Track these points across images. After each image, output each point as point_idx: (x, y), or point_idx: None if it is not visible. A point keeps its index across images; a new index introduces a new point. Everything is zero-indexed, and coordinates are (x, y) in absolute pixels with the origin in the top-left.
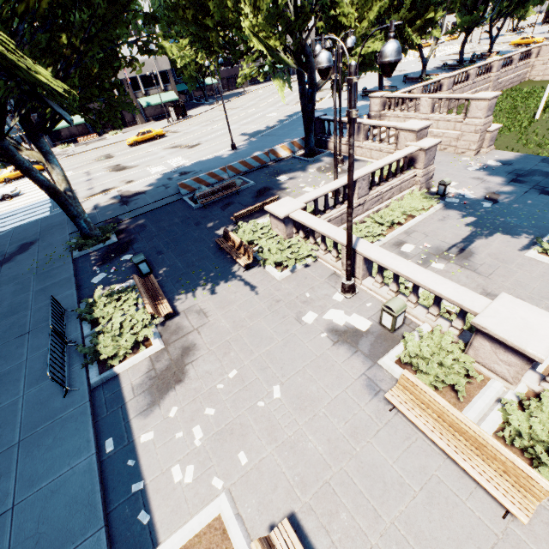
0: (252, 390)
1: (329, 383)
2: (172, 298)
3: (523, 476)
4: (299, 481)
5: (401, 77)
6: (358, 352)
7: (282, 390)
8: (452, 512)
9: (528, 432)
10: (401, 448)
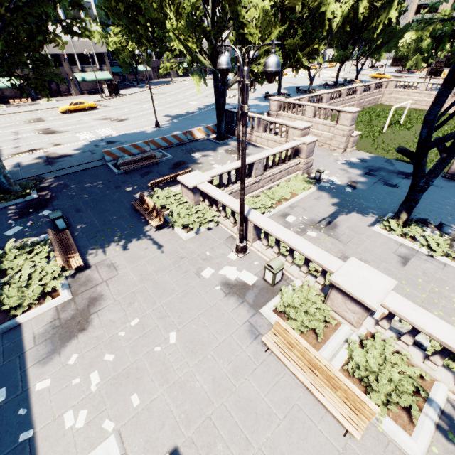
0: (151, 337)
1: (219, 329)
2: (86, 252)
3: (358, 401)
4: (185, 418)
5: (295, 88)
6: (244, 303)
7: (178, 336)
8: (307, 435)
9: (365, 365)
10: (271, 383)
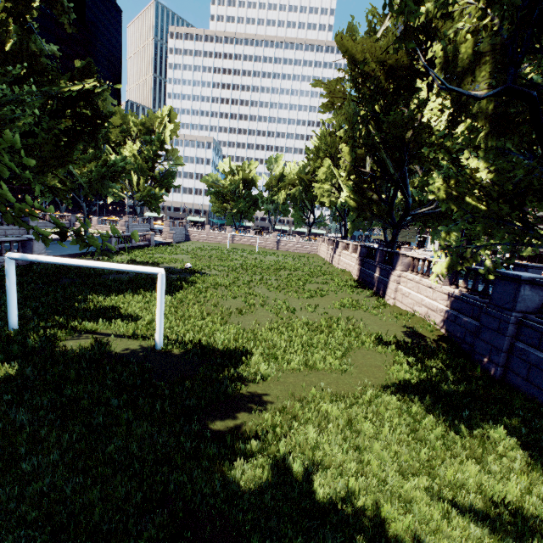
0: None
1: None
2: None
3: None
4: None
5: None
6: None
7: None
8: None
9: None
10: None
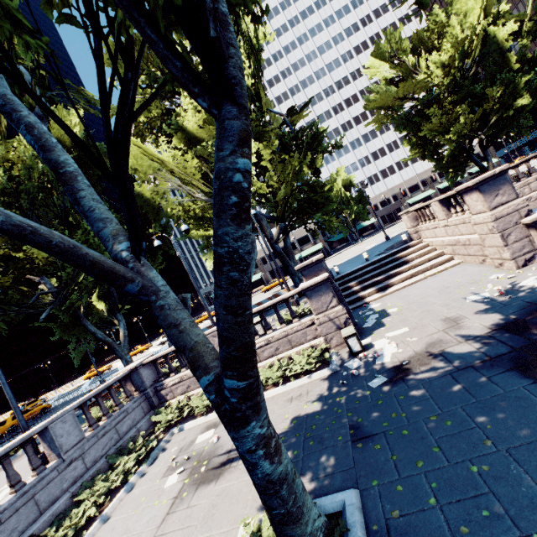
0: None
1: None
2: None
3: None
4: None
5: None
6: None
7: None
8: None
9: None
10: None
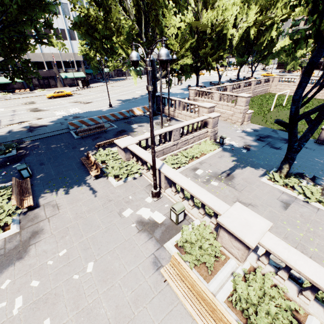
0: (73, 266)
1: (129, 260)
2: (39, 195)
3: None
4: None
5: (209, 82)
6: (152, 238)
7: (94, 266)
8: None
9: (247, 297)
10: (165, 311)
